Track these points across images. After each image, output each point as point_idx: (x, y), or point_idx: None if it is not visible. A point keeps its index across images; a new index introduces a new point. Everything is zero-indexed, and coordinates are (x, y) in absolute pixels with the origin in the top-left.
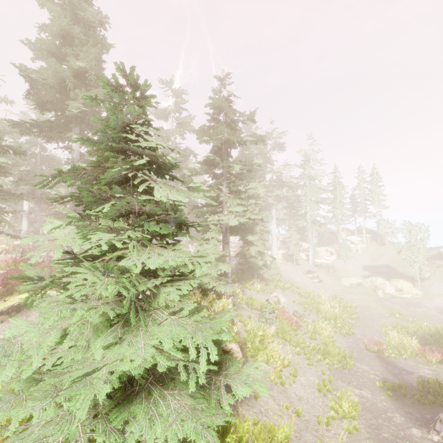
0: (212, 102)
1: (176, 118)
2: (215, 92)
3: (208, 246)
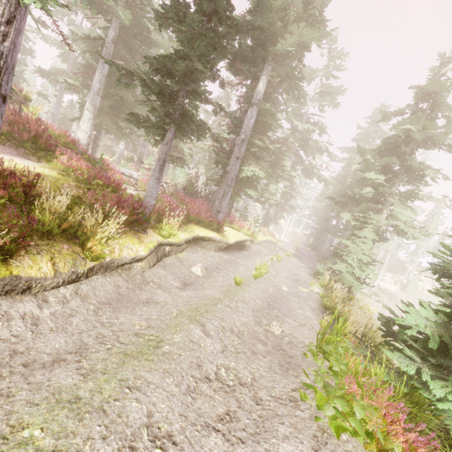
0: (432, 85)
1: (324, 84)
2: (435, 74)
3: (362, 244)
